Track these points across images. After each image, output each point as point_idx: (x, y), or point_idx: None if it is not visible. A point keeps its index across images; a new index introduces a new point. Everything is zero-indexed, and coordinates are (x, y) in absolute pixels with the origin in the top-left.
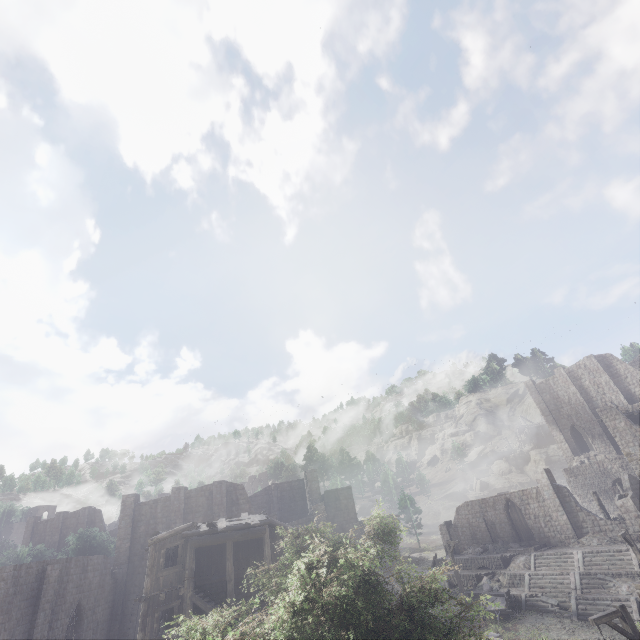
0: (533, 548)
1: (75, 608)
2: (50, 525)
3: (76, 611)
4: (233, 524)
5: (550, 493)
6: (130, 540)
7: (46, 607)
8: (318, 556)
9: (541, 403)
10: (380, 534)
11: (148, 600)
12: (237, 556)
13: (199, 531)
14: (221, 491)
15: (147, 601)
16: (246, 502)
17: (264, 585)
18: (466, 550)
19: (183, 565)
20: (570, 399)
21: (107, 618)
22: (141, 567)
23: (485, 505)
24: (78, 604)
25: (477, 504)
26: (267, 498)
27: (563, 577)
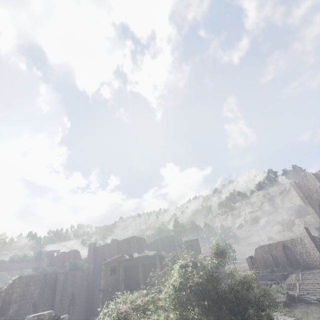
0: (300, 269)
1: (71, 295)
2: (58, 258)
3: (72, 296)
4: (141, 255)
5: (308, 240)
6: (93, 264)
7: (59, 293)
8: (186, 263)
9: (300, 193)
10: (217, 253)
11: (103, 291)
12: (144, 271)
13: (125, 258)
14: (134, 241)
15: (103, 291)
16: (146, 246)
17: (159, 280)
18: (262, 271)
19: (118, 274)
20: (317, 190)
21: (85, 300)
22: (99, 277)
23: (271, 247)
24: (72, 293)
25: (266, 247)
26: (156, 245)
27: (319, 285)
